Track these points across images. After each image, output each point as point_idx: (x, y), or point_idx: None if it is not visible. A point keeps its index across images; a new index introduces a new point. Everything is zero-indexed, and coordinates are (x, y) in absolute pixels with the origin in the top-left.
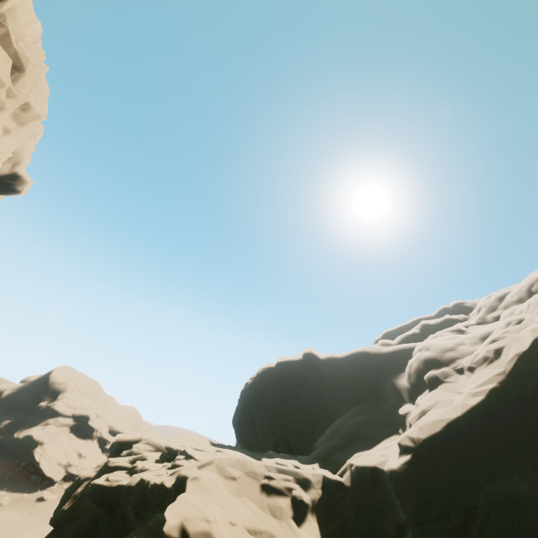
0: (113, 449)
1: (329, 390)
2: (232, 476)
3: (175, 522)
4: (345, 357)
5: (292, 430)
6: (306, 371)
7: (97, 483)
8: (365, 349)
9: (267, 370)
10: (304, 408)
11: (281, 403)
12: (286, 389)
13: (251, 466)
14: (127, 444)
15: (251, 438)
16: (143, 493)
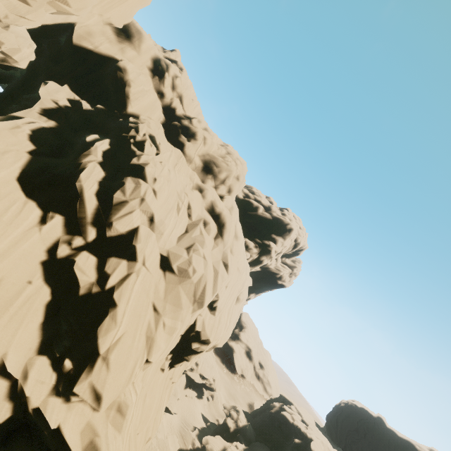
0: (281, 398)
1: (385, 446)
2: (325, 446)
3: (313, 446)
4: (401, 438)
5: (356, 448)
6: (376, 425)
7: (284, 413)
8: (414, 444)
9: (354, 406)
10: (367, 443)
11: (355, 429)
12: (360, 425)
13: (331, 448)
14: (287, 400)
15: (333, 432)
16: (299, 429)
